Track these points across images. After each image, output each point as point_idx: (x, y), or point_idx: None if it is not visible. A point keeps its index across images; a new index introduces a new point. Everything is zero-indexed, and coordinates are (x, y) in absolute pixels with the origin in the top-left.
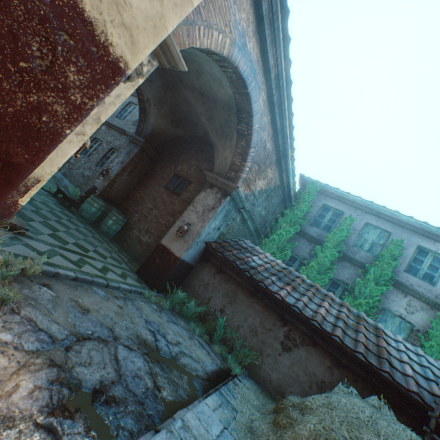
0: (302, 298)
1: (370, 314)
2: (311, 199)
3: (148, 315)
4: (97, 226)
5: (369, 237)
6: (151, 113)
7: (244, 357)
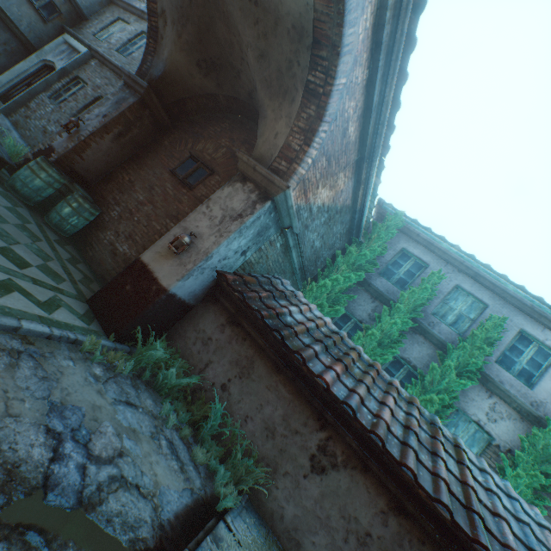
0: (357, 389)
1: (441, 417)
2: (389, 238)
3: (69, 390)
4: (45, 213)
5: (457, 306)
6: (166, 38)
7: (245, 473)
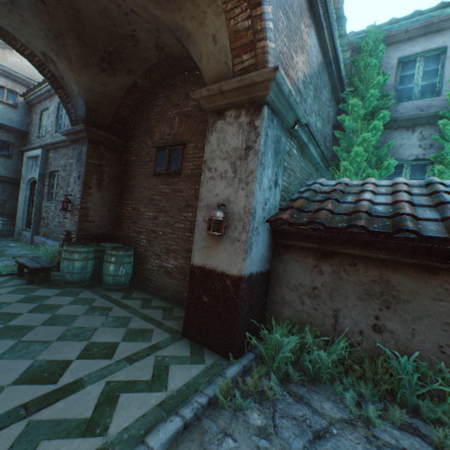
0: None
1: None
2: (379, 60)
3: None
4: (101, 281)
5: None
6: (64, 75)
7: None
